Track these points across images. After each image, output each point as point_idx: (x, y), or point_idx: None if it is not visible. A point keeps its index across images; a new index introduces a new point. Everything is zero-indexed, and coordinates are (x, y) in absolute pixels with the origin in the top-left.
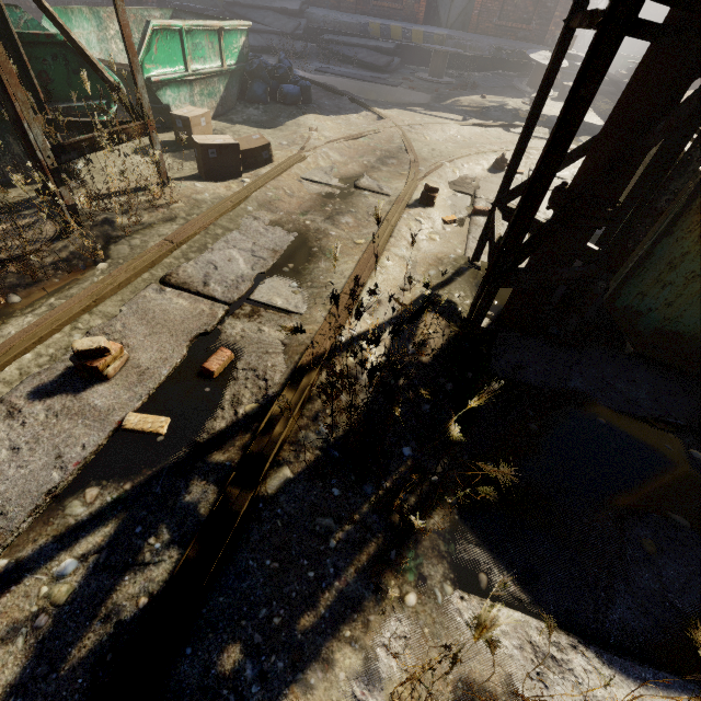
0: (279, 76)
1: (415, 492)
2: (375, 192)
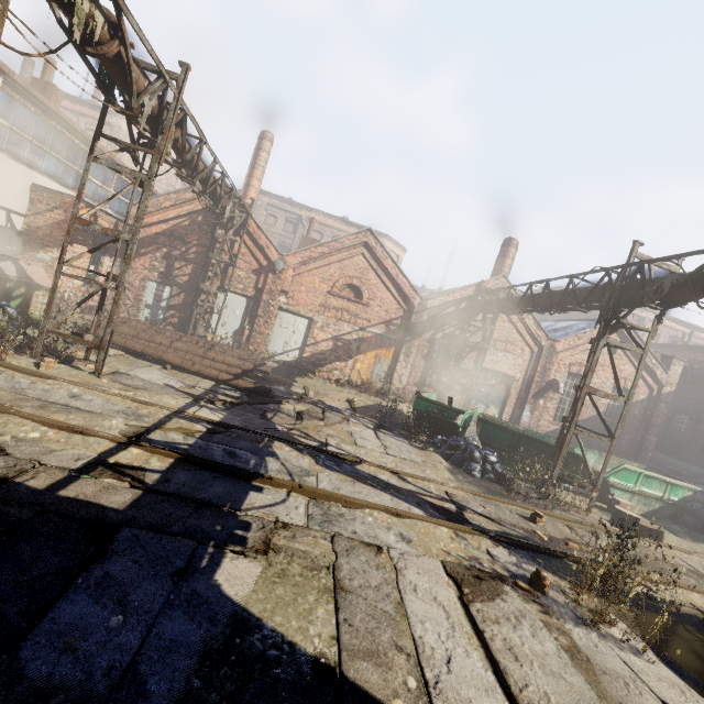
0: None
1: (620, 603)
2: None
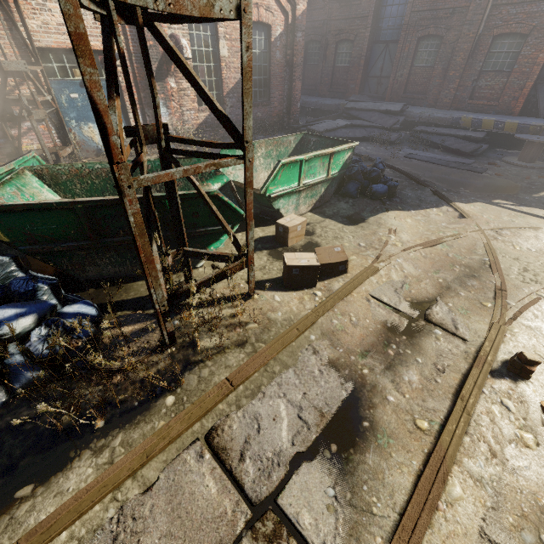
0: (372, 177)
1: None
2: (448, 331)
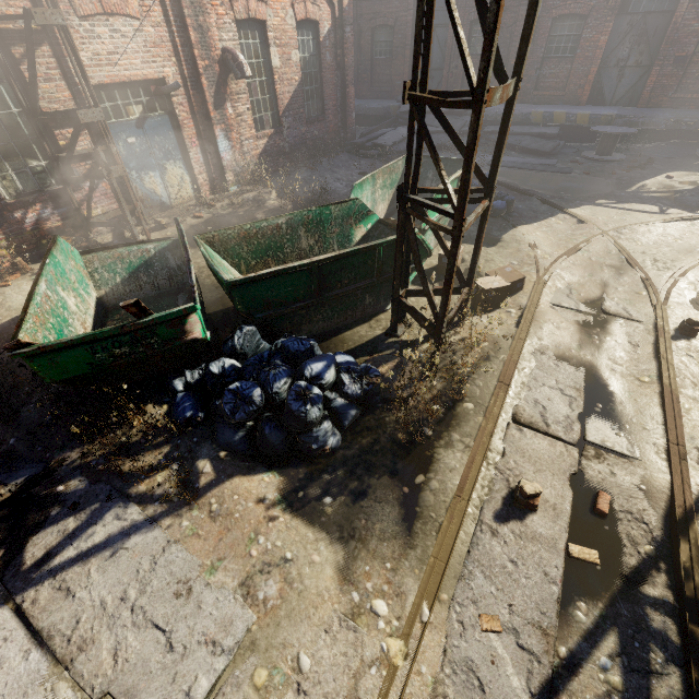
0: None
1: None
2: (625, 318)
